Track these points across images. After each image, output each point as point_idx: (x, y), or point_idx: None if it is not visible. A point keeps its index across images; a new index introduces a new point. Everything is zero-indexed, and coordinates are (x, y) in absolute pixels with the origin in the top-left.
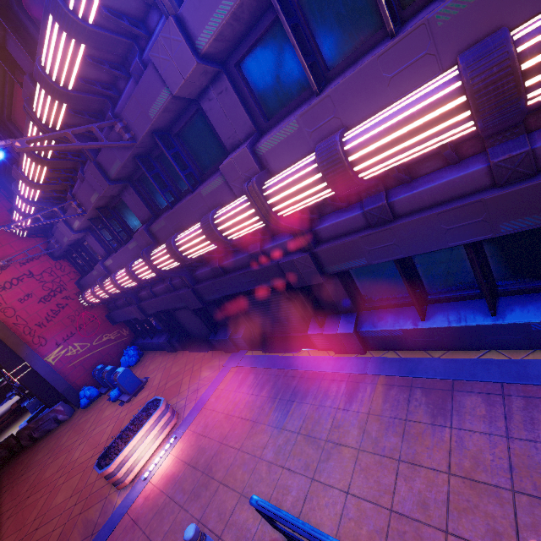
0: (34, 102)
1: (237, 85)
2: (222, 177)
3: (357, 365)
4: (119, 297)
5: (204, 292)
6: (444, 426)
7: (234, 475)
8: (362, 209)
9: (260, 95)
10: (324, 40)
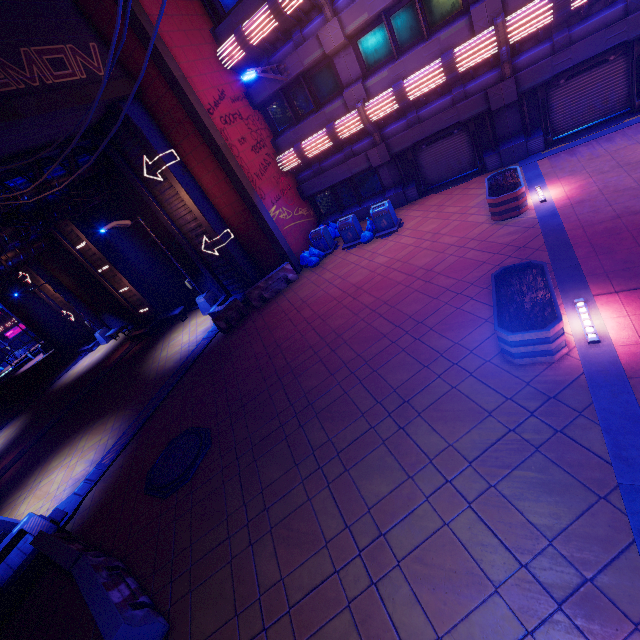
0: None
1: None
2: None
3: None
4: (369, 130)
5: (529, 78)
6: None
7: None
8: None
9: None
10: None
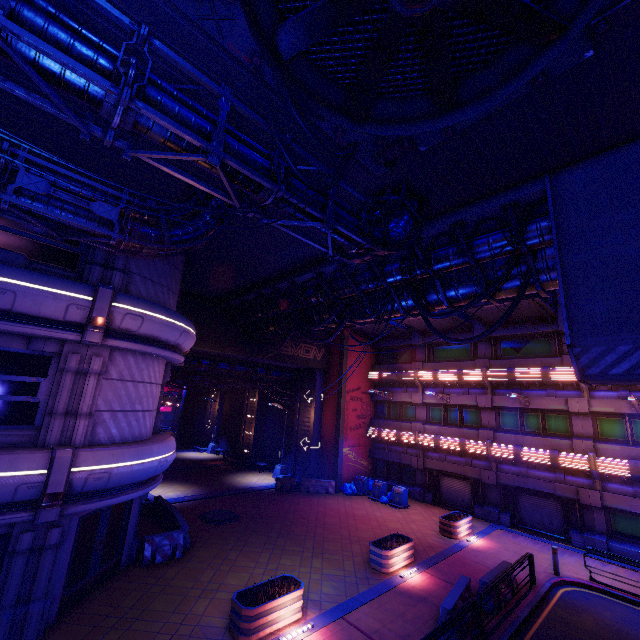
0: (490, 369)
1: (592, 421)
2: (569, 442)
3: (603, 558)
4: (417, 446)
5: (504, 478)
6: None
7: (539, 559)
8: (632, 488)
9: (600, 429)
10: (636, 433)
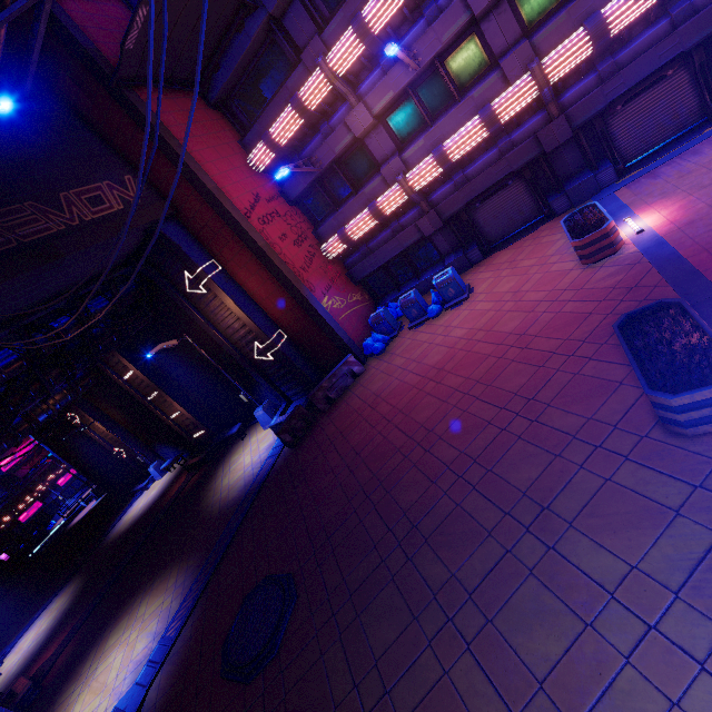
0: None
1: None
2: None
3: None
4: (415, 200)
5: (581, 112)
6: None
7: None
8: None
9: None
10: None
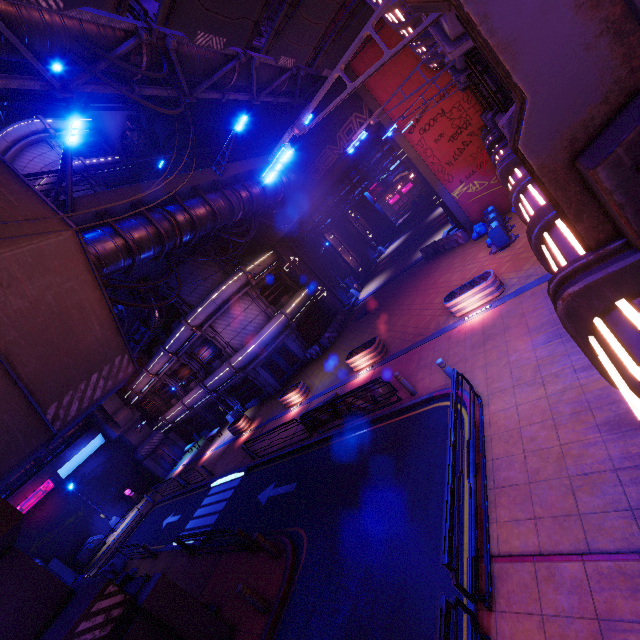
0: None
1: None
2: None
3: None
4: None
5: None
6: (599, 432)
7: (491, 353)
8: None
9: None
10: None
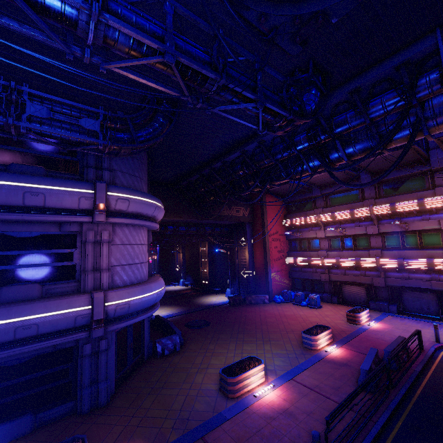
0: (375, 206)
1: None
2: (442, 251)
3: None
4: (323, 267)
5: (391, 281)
6: None
7: (423, 333)
8: None
9: None
10: None
